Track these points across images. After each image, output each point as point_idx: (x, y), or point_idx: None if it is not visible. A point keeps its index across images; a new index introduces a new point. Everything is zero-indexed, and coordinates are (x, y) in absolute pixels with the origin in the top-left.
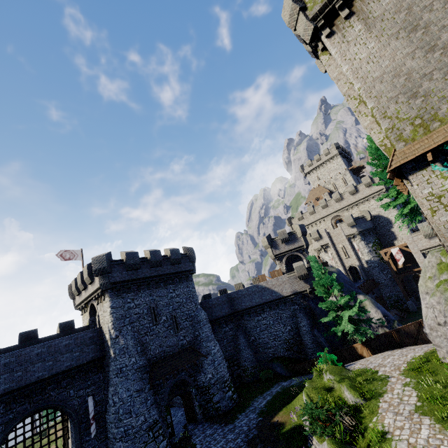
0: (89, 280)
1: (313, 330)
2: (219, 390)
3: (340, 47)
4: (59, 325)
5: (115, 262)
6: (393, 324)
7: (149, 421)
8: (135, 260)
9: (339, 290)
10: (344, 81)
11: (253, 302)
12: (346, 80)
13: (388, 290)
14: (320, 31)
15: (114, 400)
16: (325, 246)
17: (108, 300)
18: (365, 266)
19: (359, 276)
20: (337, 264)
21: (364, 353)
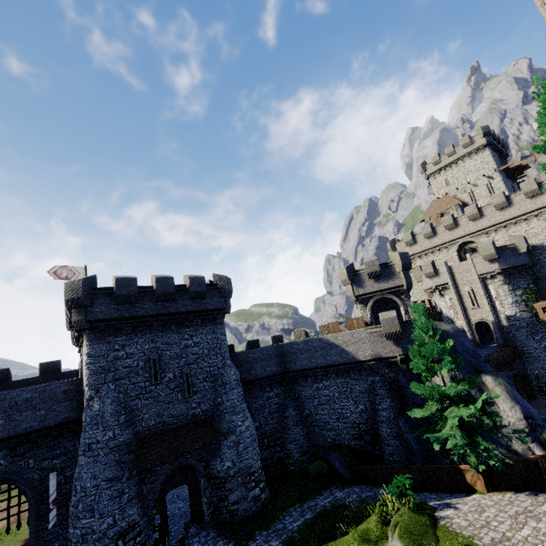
0: (68, 312)
1: (399, 418)
2: (240, 485)
3: None
4: (40, 365)
5: (100, 290)
6: (540, 433)
7: (120, 525)
8: (130, 290)
9: (448, 370)
10: None
11: (313, 361)
12: None
13: (539, 366)
14: None
15: (76, 487)
16: (441, 287)
17: (85, 345)
18: (503, 324)
19: (491, 336)
20: (458, 315)
21: (477, 485)
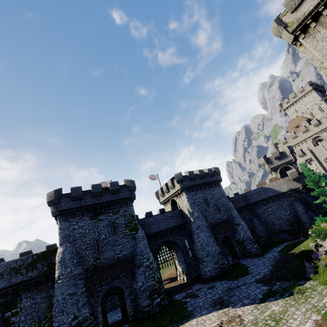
0: (172, 186)
1: (308, 211)
2: (249, 243)
3: (312, 44)
4: (159, 210)
5: (184, 176)
6: None
7: (217, 250)
8: (193, 175)
9: (325, 183)
10: (317, 60)
11: (260, 197)
12: (318, 59)
13: None
14: (298, 36)
15: (198, 240)
16: (308, 160)
17: (184, 195)
18: None
19: None
20: (321, 172)
21: None
